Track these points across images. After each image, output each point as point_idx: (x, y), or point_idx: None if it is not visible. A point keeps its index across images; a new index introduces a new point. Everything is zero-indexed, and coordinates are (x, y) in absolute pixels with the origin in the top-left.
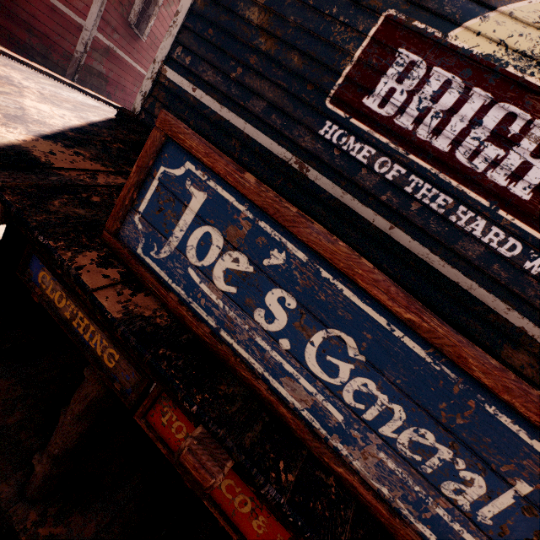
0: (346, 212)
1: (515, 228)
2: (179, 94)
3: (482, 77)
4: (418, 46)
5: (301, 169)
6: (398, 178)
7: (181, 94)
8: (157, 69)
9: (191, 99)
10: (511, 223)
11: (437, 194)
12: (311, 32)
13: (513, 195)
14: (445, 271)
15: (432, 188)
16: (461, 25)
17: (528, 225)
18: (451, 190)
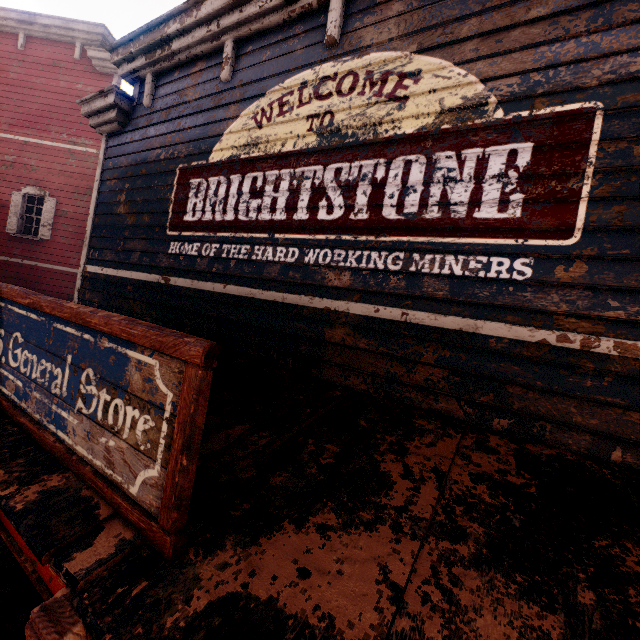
0: (198, 293)
1: (288, 240)
2: (96, 277)
3: (232, 169)
4: (199, 174)
5: (166, 281)
6: (217, 252)
7: (97, 276)
8: (82, 270)
9: (102, 276)
10: (285, 238)
11: (240, 248)
12: (149, 200)
13: (277, 221)
14: (265, 296)
15: (236, 246)
16: (212, 151)
17: (294, 234)
18: (245, 240)
